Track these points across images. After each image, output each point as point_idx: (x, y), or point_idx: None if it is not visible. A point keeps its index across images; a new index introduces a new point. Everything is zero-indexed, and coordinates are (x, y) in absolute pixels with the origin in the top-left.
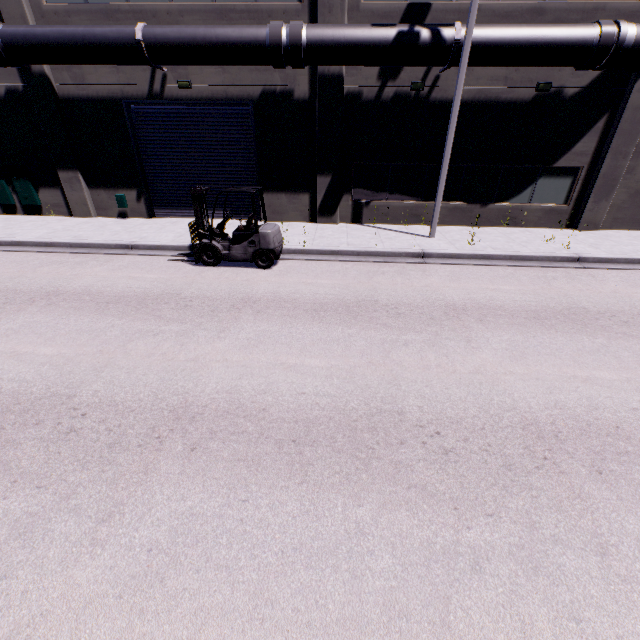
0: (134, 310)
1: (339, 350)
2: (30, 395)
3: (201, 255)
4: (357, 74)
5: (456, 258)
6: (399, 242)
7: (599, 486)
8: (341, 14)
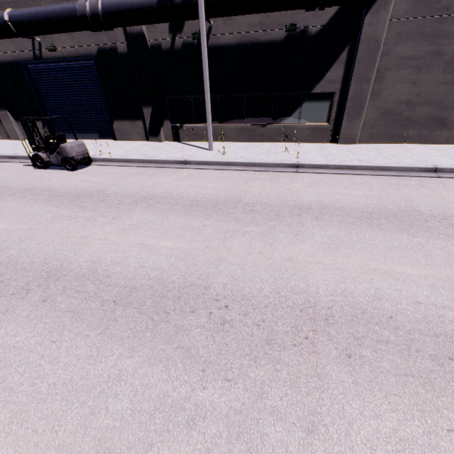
0: None
1: (26, 220)
2: None
3: (35, 162)
4: (155, 31)
5: (208, 164)
6: (181, 153)
7: (28, 308)
8: None
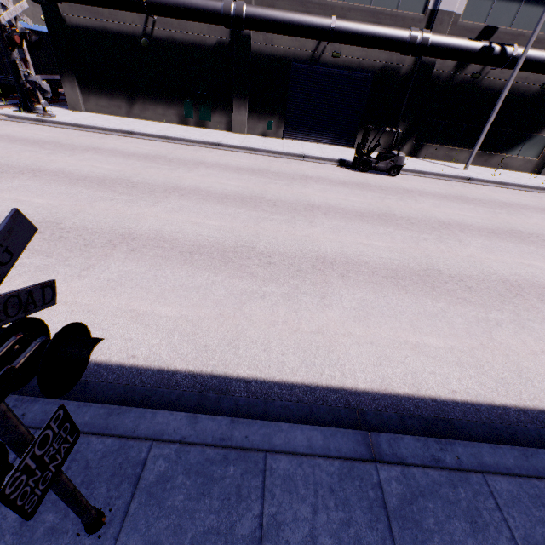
0: (361, 188)
1: (475, 212)
2: (377, 212)
3: (360, 165)
4: (442, 63)
5: (486, 182)
6: (450, 171)
7: None
8: (446, 26)
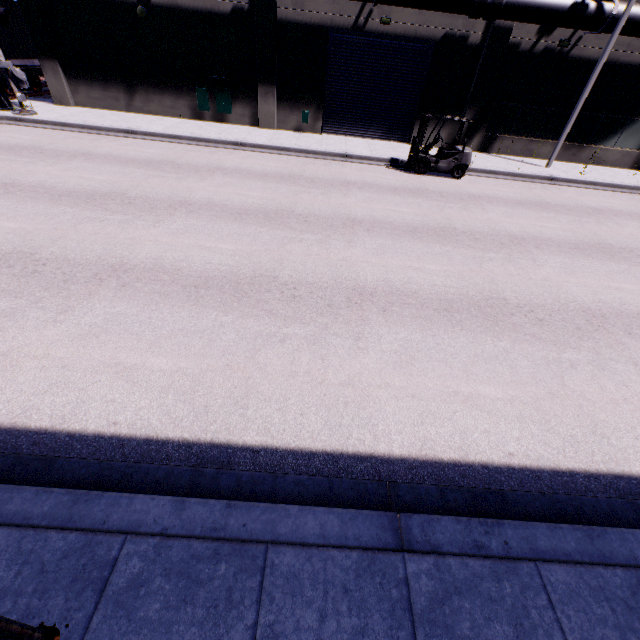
0: (416, 195)
1: (556, 222)
2: (434, 226)
3: (416, 166)
4: (522, 28)
5: (573, 183)
6: (529, 169)
7: None
8: None
